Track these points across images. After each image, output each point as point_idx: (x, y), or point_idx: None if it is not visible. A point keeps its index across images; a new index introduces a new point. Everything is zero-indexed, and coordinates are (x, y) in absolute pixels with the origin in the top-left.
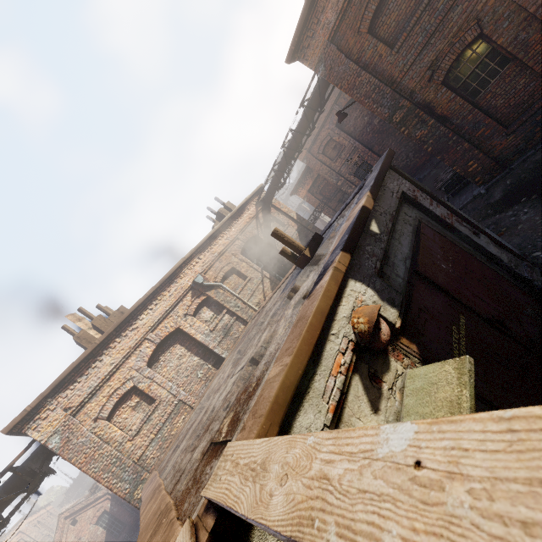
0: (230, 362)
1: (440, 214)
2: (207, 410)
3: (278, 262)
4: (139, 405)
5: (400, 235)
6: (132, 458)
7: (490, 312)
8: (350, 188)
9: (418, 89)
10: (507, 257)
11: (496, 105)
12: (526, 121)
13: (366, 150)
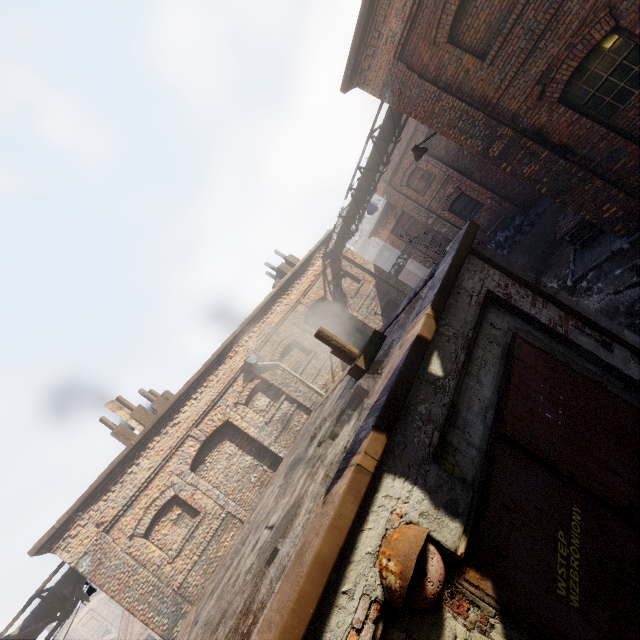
0: (281, 477)
1: (548, 320)
2: (239, 563)
3: (351, 329)
4: (181, 518)
5: (481, 367)
6: (172, 585)
7: (626, 494)
8: (444, 227)
9: (524, 111)
10: None
11: None
12: None
13: (463, 178)
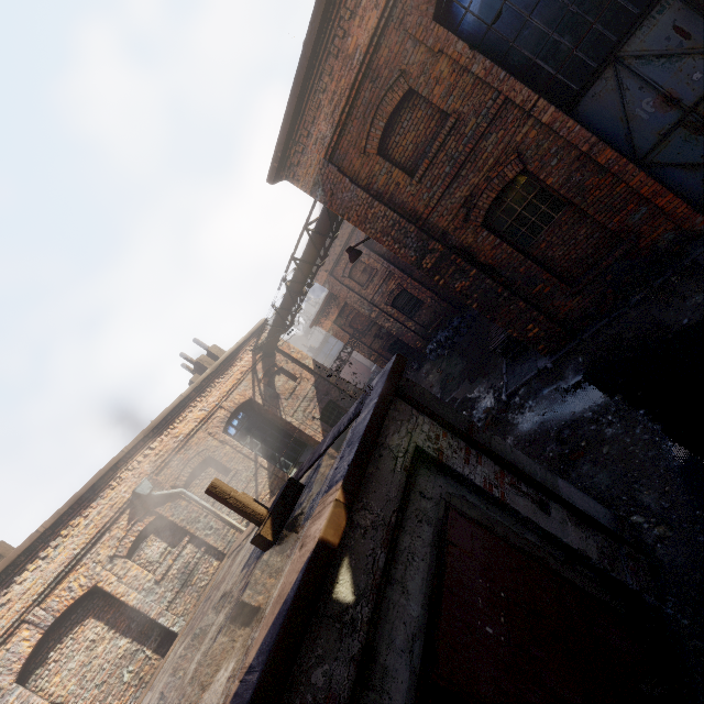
0: (160, 687)
1: (483, 481)
2: None
3: (284, 437)
4: None
5: (407, 565)
6: None
7: None
8: (387, 321)
9: (452, 229)
10: (596, 543)
11: (554, 257)
12: (594, 280)
13: (404, 276)
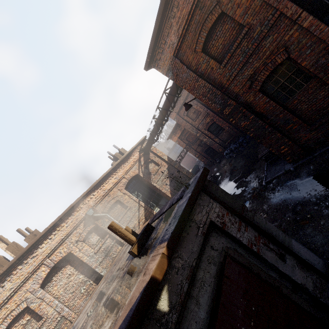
0: (92, 301)
1: (247, 241)
2: None
3: (152, 192)
4: (29, 322)
5: (200, 288)
6: None
7: None
8: (205, 138)
9: (241, 93)
10: (312, 280)
11: (301, 108)
12: (325, 122)
13: (214, 115)
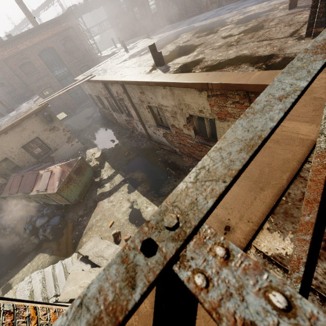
0: None
1: None
2: None
3: None
4: None
5: None
6: None
7: None
8: None
9: (34, 90)
10: None
11: (55, 104)
12: (62, 111)
13: None
